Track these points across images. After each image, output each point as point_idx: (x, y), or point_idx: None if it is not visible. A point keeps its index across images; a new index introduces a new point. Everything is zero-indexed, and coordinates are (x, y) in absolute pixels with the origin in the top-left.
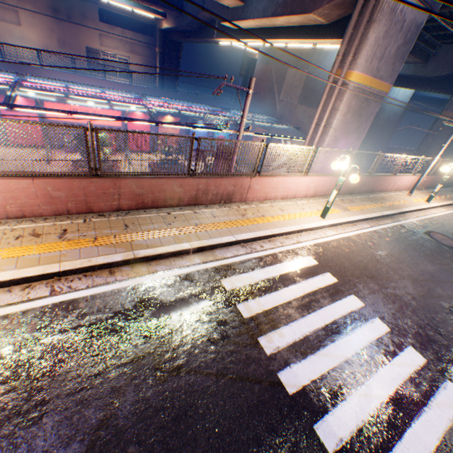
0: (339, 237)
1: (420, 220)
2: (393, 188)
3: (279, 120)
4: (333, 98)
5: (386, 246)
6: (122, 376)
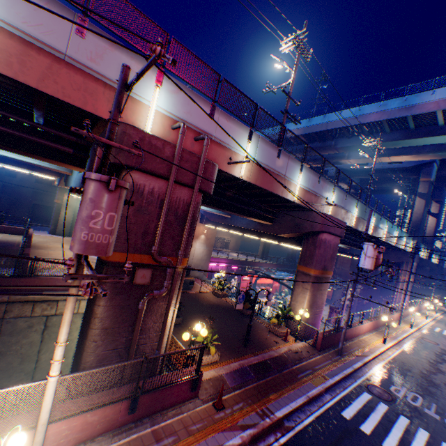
0: (434, 323)
1: (440, 319)
2: (422, 308)
3: (342, 277)
4: (403, 284)
5: (444, 325)
6: (444, 338)
